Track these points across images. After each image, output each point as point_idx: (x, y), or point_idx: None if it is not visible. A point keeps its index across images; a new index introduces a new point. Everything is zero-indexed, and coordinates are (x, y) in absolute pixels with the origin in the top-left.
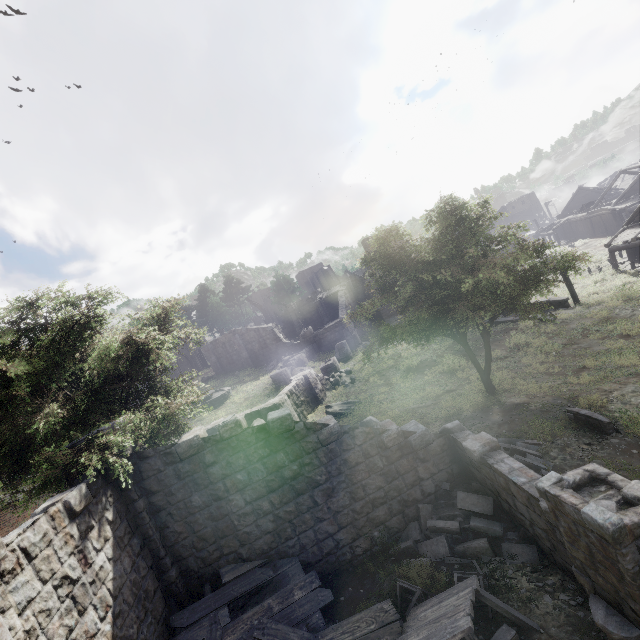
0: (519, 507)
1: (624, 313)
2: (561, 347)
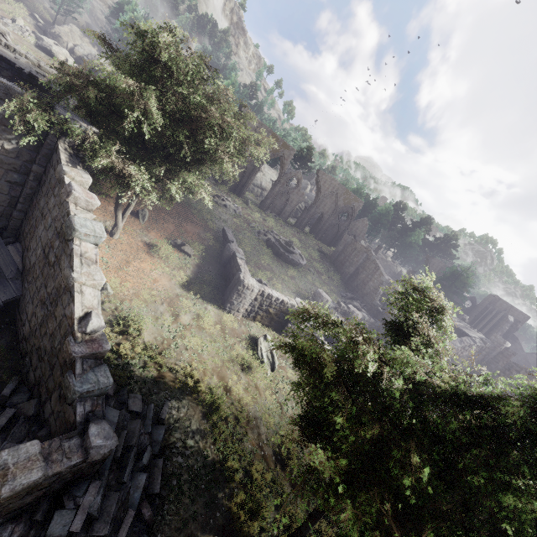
0: None
1: None
2: None
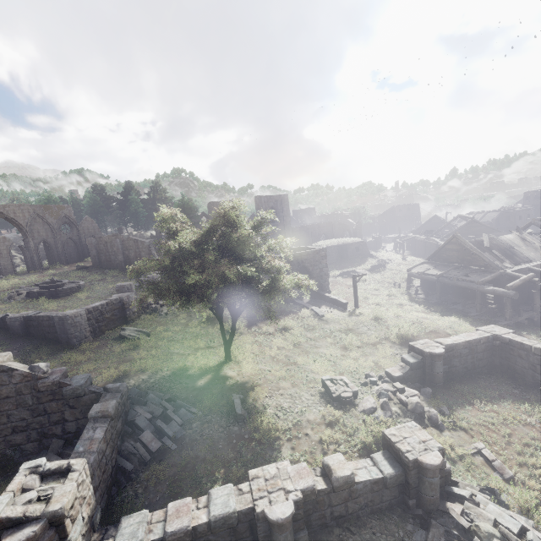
0: None
1: (362, 329)
2: (305, 340)
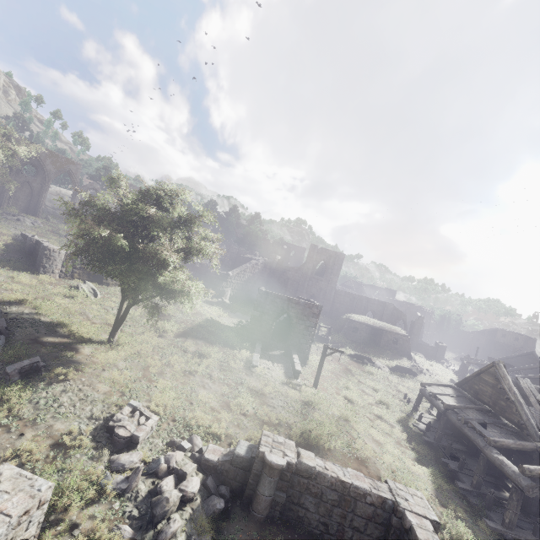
0: None
1: (276, 402)
2: (205, 374)
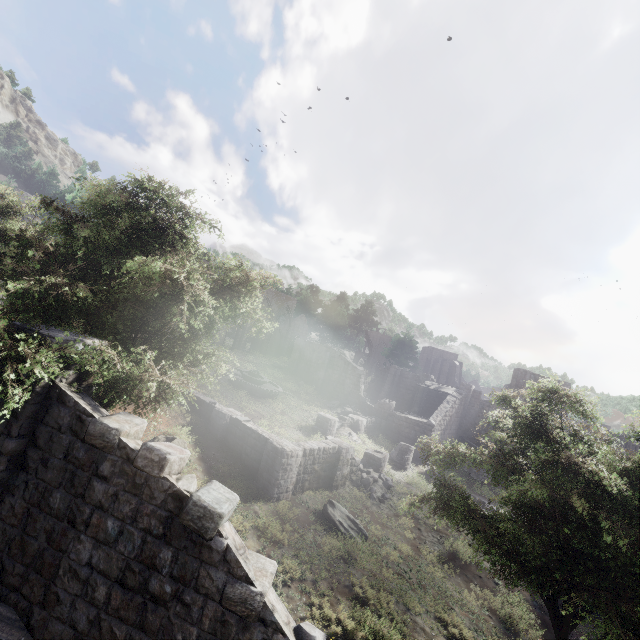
0: None
1: None
2: None
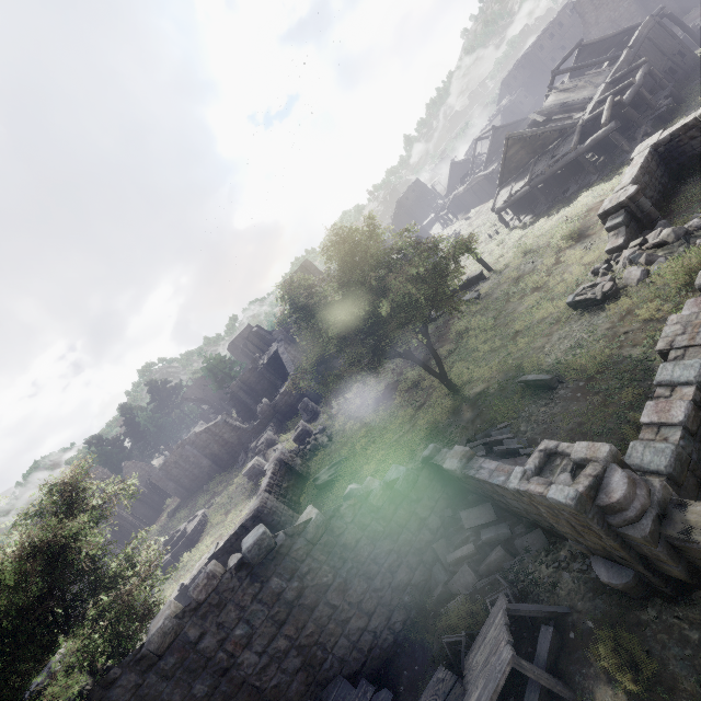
0: (512, 503)
1: (528, 268)
2: (494, 320)
